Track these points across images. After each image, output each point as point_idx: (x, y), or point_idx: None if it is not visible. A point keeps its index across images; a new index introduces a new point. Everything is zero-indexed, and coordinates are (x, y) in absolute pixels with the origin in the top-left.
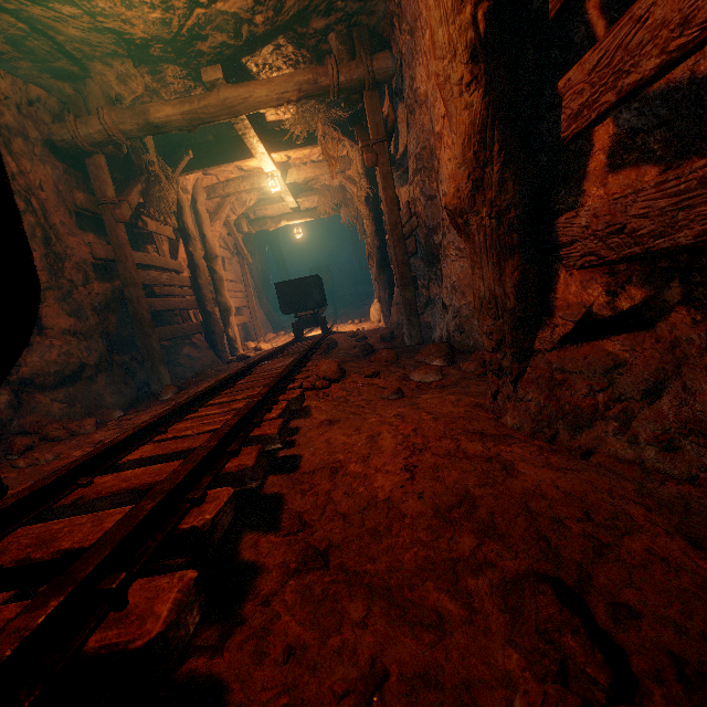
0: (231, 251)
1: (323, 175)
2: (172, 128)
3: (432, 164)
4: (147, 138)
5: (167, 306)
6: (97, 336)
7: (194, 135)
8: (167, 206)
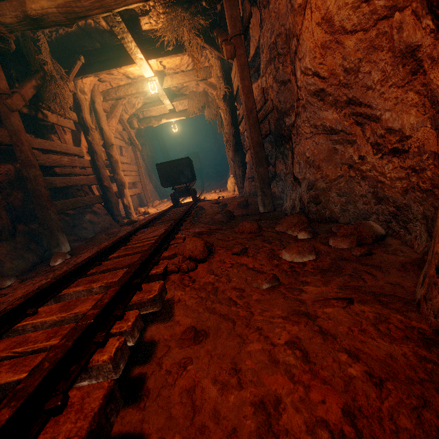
0: (126, 141)
1: (190, 81)
2: (50, 22)
3: (287, 48)
4: (41, 42)
5: (68, 183)
6: (0, 210)
7: (84, 42)
8: (62, 101)
